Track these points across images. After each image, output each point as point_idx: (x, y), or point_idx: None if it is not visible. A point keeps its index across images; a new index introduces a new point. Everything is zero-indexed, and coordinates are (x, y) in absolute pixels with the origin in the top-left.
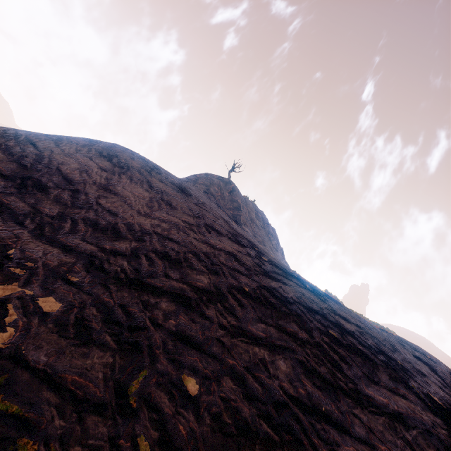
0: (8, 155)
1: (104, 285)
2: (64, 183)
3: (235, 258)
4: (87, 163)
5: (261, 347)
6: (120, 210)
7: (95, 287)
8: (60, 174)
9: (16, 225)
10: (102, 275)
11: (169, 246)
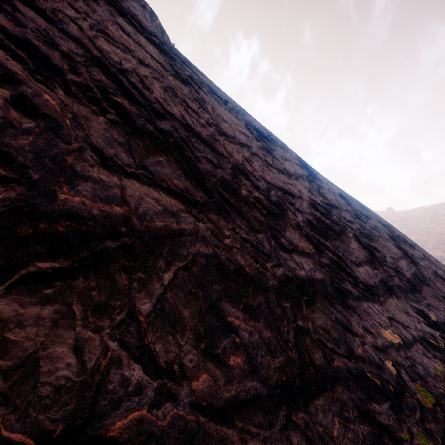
0: (93, 105)
1: (427, 304)
2: (217, 157)
3: (350, 201)
4: (146, 59)
5: (441, 279)
6: (281, 181)
7: (434, 311)
8: (186, 130)
9: (361, 303)
10: (413, 295)
11: (349, 219)
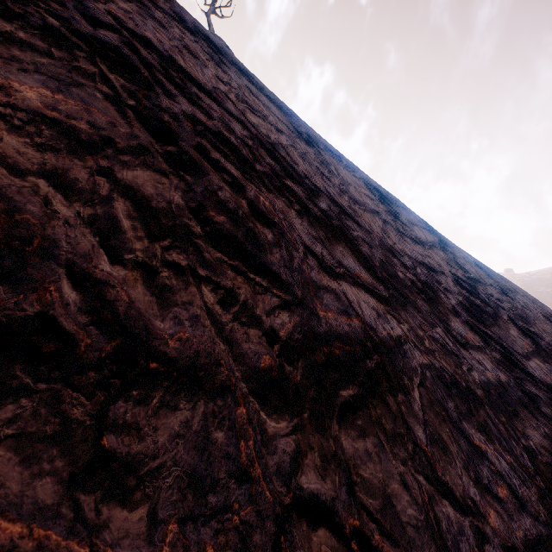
0: (282, 196)
1: None
2: (364, 234)
3: (488, 271)
4: (277, 123)
5: None
6: (419, 253)
7: None
8: (333, 204)
9: None
10: None
11: (497, 296)
